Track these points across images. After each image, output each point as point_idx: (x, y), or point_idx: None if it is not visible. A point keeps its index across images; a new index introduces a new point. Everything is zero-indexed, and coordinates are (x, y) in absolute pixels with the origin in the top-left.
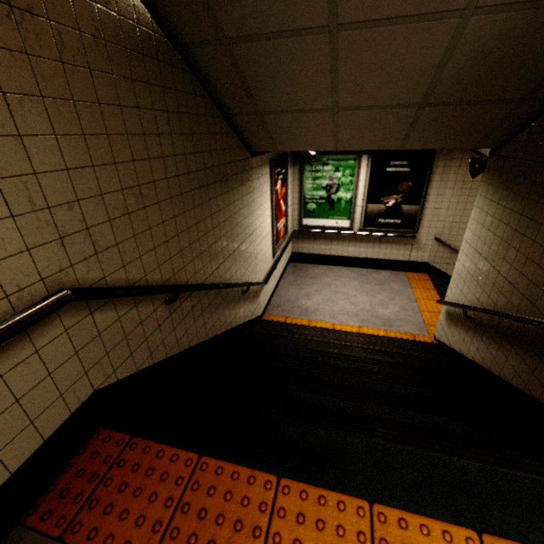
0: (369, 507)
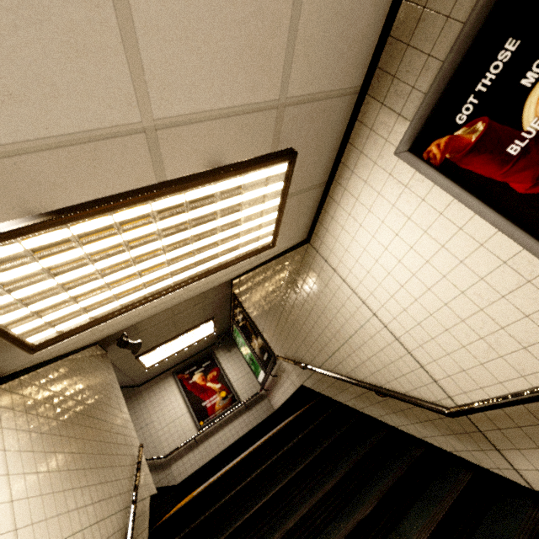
0: None
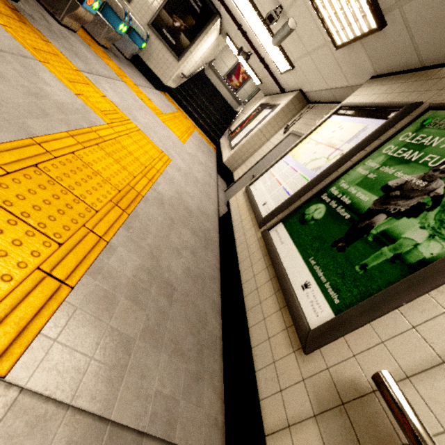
0: None
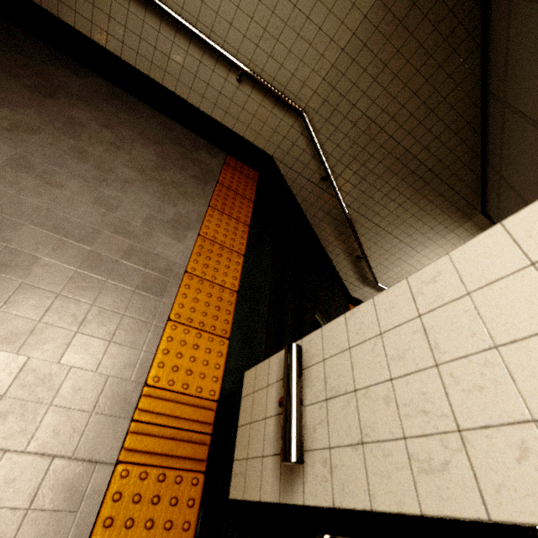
0: (242, 254)
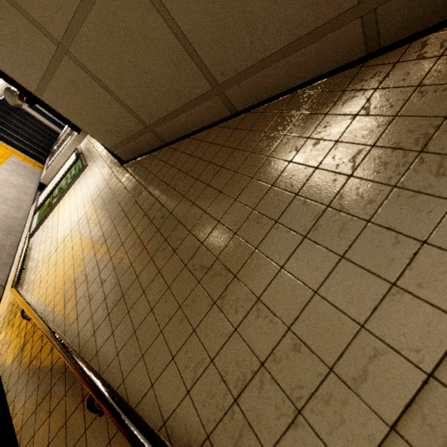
0: None
